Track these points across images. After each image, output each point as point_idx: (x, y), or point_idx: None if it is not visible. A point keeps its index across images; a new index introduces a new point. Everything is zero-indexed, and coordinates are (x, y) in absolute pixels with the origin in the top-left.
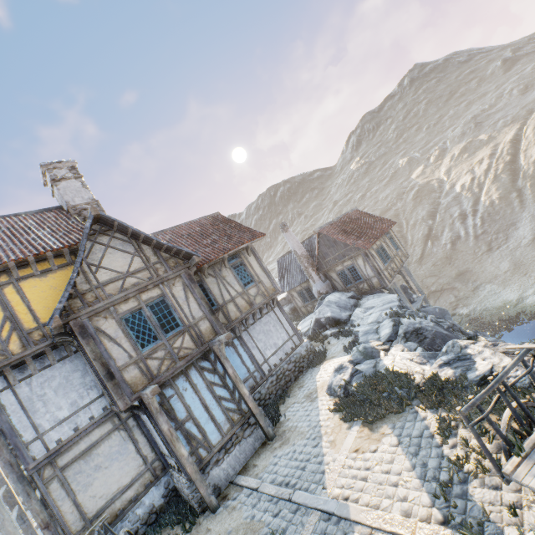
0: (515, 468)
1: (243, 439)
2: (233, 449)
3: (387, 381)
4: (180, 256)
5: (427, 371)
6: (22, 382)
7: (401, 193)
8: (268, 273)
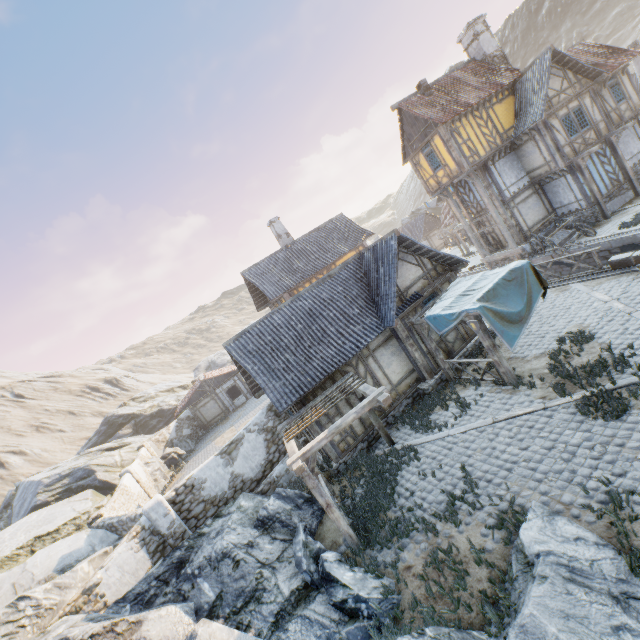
0: None
1: (619, 195)
2: (613, 199)
3: None
4: (589, 76)
5: None
6: (496, 163)
7: None
8: (636, 92)
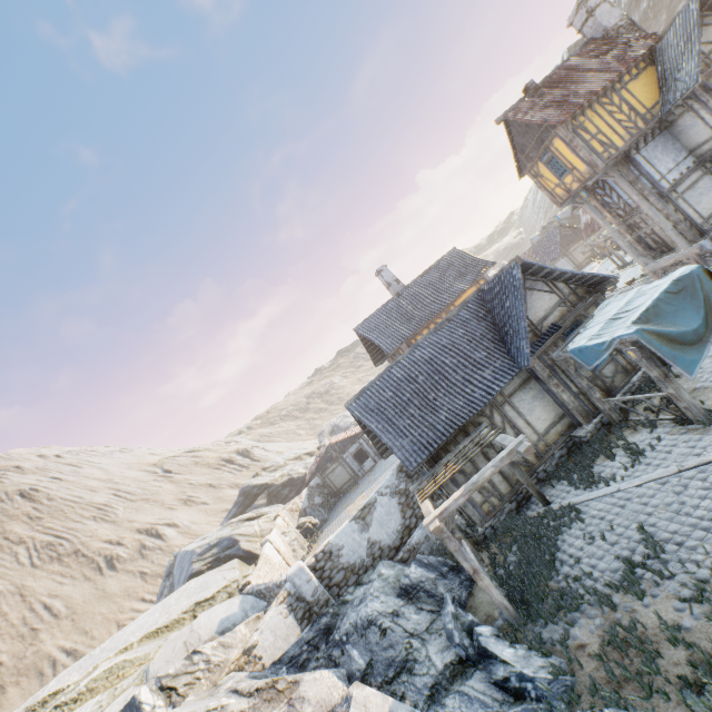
0: None
1: None
2: None
3: None
4: None
5: None
6: (641, 150)
7: None
8: None
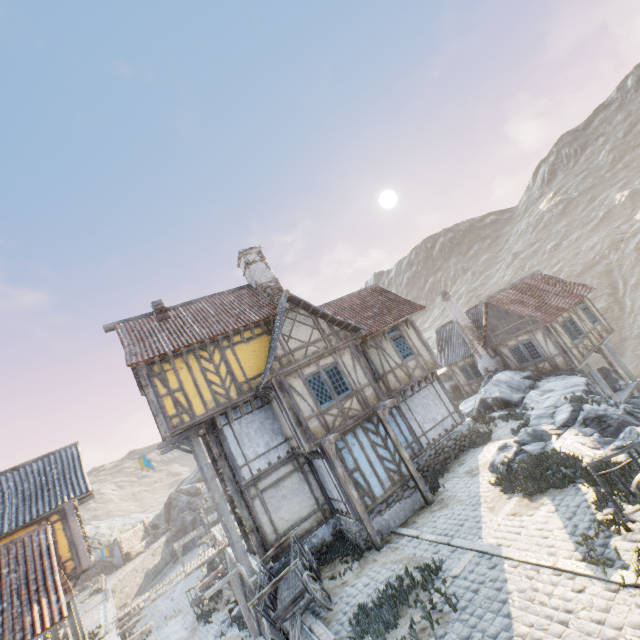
0: (634, 511)
1: (403, 498)
2: (394, 504)
3: (552, 460)
4: (348, 329)
5: (597, 455)
6: (235, 421)
7: (617, 241)
8: (427, 346)
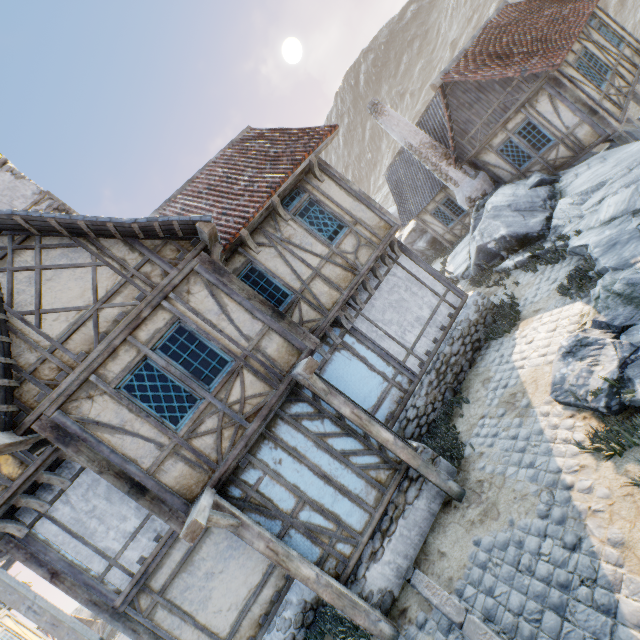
0: None
1: (407, 506)
2: (395, 527)
3: None
4: (178, 234)
5: None
6: (56, 503)
7: None
8: (367, 201)
